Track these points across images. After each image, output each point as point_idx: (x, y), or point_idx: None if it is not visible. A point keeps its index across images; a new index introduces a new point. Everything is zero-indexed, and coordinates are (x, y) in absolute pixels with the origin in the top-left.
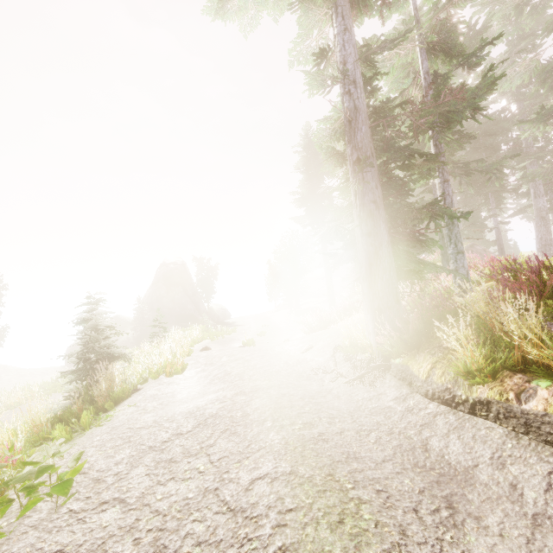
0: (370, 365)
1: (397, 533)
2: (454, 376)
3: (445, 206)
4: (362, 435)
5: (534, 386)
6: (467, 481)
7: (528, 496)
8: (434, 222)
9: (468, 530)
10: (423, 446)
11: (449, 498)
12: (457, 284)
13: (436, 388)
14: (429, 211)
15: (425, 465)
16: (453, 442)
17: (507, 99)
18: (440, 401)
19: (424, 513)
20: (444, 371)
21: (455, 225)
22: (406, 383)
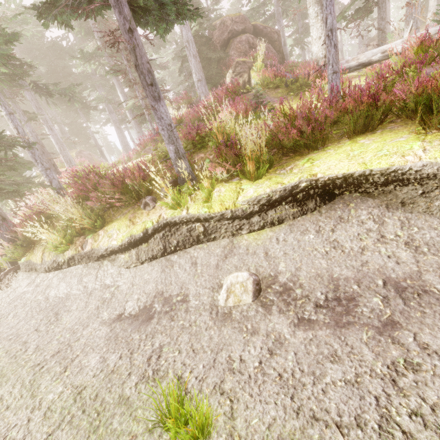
0: (1, 274)
1: (21, 346)
2: (55, 252)
3: (19, 135)
4: (2, 321)
5: (87, 239)
6: (67, 299)
7: (90, 286)
8: (11, 151)
9: (64, 317)
10: (46, 298)
11: (58, 312)
12: (56, 191)
13: (49, 264)
14: (0, 143)
15: (46, 307)
16: (62, 286)
17: (63, 28)
18: (54, 269)
19: (42, 327)
20: (50, 252)
21: (35, 149)
22: (34, 271)
